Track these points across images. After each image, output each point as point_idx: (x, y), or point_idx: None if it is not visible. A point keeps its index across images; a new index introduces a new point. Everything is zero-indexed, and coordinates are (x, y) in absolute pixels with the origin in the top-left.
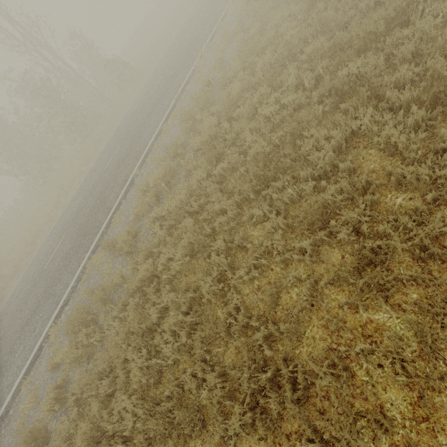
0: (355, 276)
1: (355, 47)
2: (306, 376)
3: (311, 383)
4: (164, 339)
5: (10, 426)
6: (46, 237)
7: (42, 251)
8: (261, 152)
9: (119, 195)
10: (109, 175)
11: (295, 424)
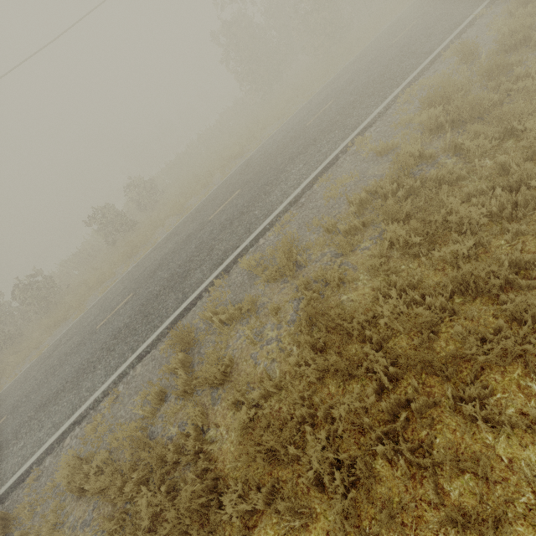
0: None
1: None
2: None
3: None
4: None
5: (307, 206)
6: (286, 120)
7: (287, 125)
8: None
9: (448, 37)
10: (409, 39)
11: None
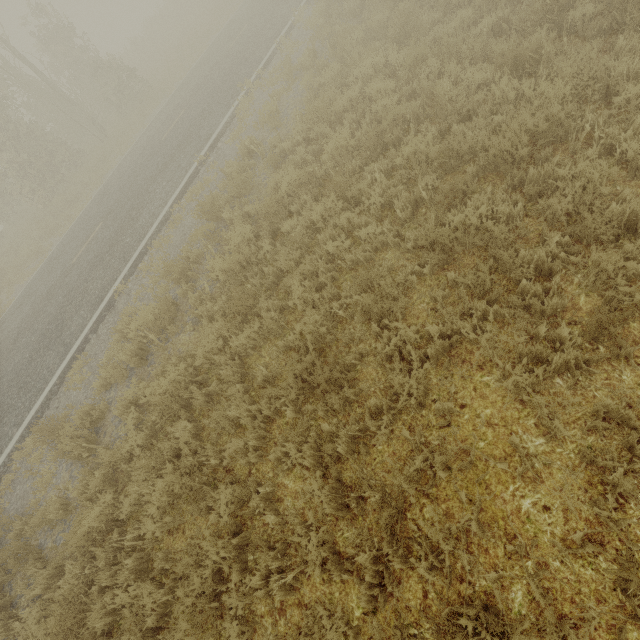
0: None
1: (479, 163)
2: None
3: None
4: None
5: None
6: None
7: None
8: (313, 329)
9: (87, 324)
10: (77, 278)
11: None
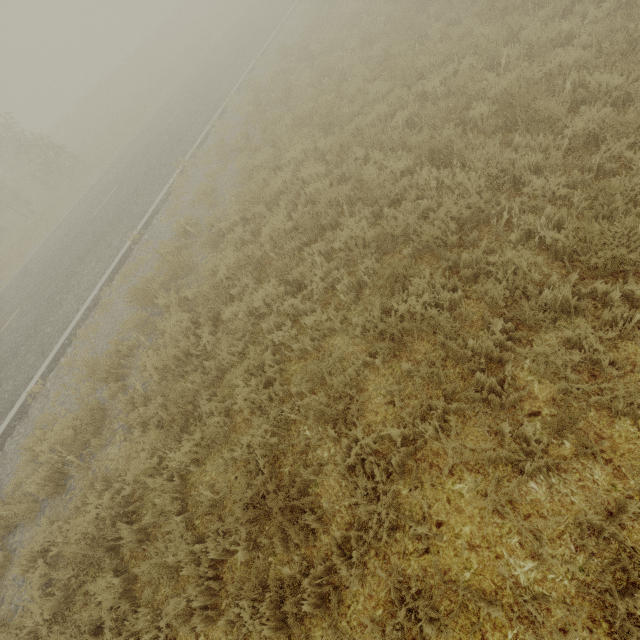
0: None
1: (414, 245)
2: None
3: None
4: None
5: None
6: None
7: None
8: (263, 440)
9: None
10: None
11: None
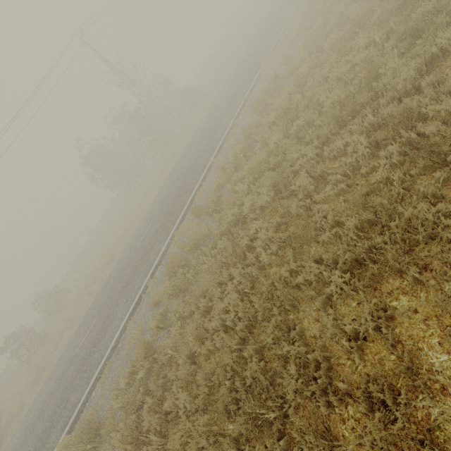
0: (448, 142)
1: None
2: (404, 236)
3: (410, 250)
4: (257, 250)
5: (120, 354)
6: (135, 228)
7: (133, 237)
8: (337, 101)
9: (199, 179)
10: (188, 169)
11: (396, 283)
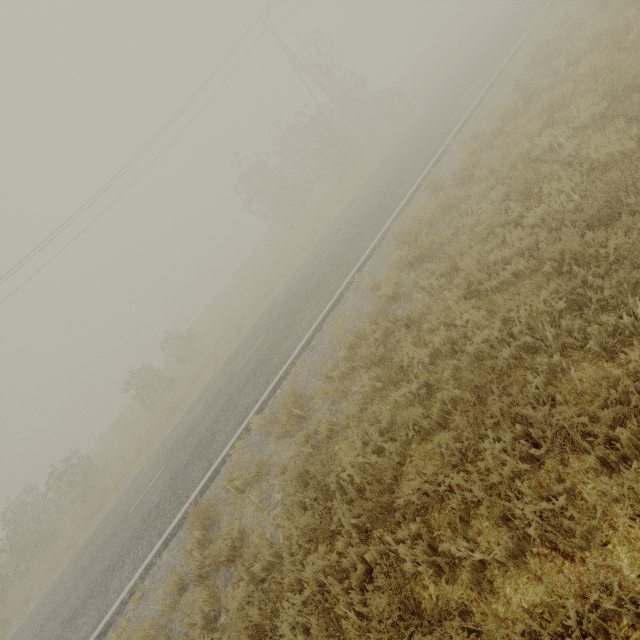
0: None
1: None
2: None
3: None
4: (590, 155)
5: (316, 349)
6: (308, 253)
7: (308, 258)
8: None
9: (427, 166)
10: (400, 167)
11: None
